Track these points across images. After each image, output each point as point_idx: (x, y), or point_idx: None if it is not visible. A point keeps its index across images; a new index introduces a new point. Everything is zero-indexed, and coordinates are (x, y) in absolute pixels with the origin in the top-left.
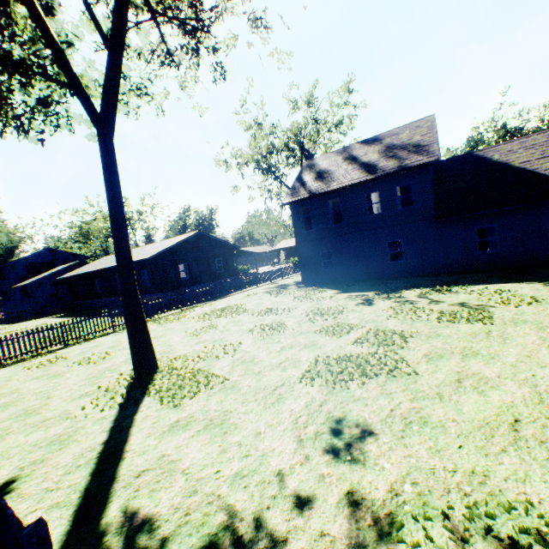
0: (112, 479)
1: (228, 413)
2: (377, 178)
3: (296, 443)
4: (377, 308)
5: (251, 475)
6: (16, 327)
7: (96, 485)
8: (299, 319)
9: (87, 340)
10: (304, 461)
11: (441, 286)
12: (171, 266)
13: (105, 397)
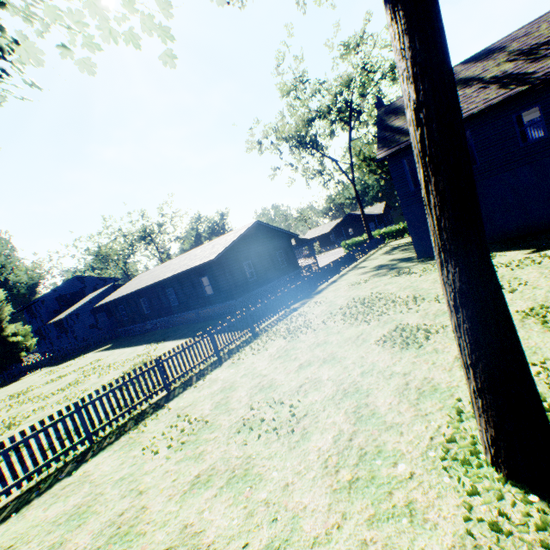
0: None
1: None
2: (538, 85)
3: None
4: None
5: None
6: (65, 368)
7: None
8: None
9: (195, 379)
10: None
11: None
12: (236, 266)
13: None
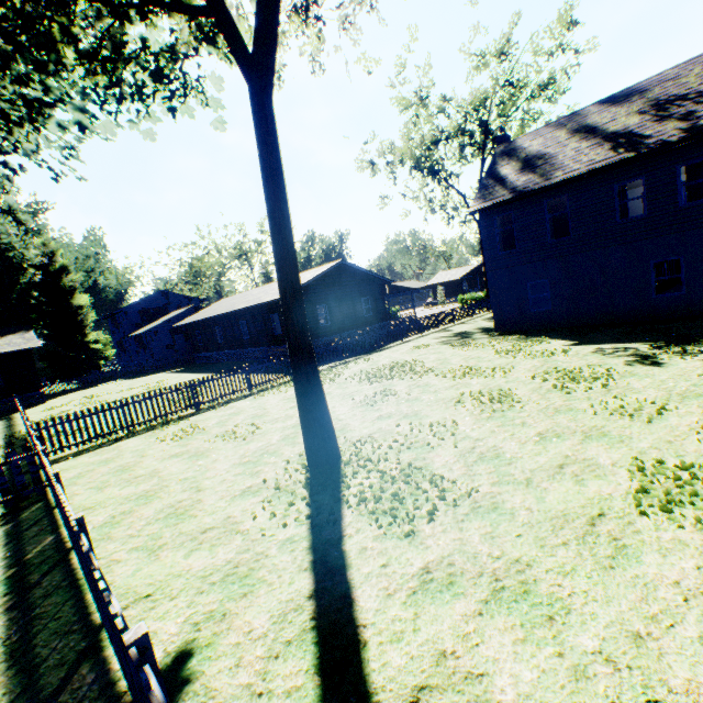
0: (364, 695)
1: (523, 567)
2: (642, 155)
3: None
4: (679, 371)
5: None
6: (136, 383)
7: None
8: (534, 386)
9: (221, 405)
10: None
11: None
12: (308, 308)
13: (278, 500)
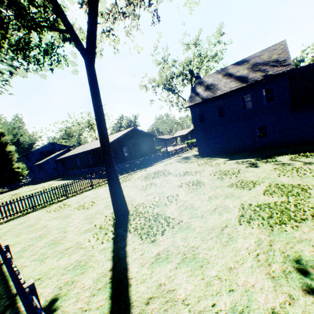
0: (128, 304)
1: (195, 248)
2: (249, 85)
3: (270, 280)
4: (264, 169)
5: (247, 312)
6: (38, 186)
7: (117, 309)
8: (210, 178)
9: (78, 194)
10: (290, 301)
11: (303, 152)
12: (119, 149)
13: (100, 233)
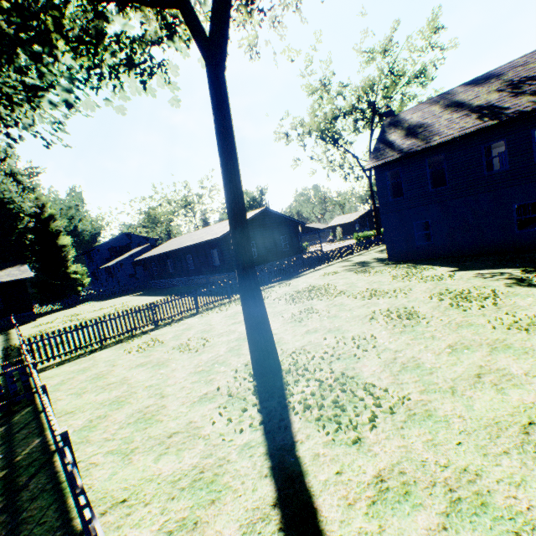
0: None
1: (473, 476)
2: (504, 122)
3: None
4: None
5: None
6: (106, 304)
7: None
8: (433, 305)
9: (175, 322)
10: None
11: None
12: None
13: (232, 406)
